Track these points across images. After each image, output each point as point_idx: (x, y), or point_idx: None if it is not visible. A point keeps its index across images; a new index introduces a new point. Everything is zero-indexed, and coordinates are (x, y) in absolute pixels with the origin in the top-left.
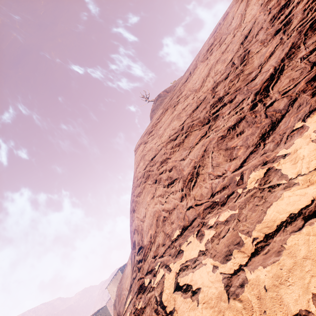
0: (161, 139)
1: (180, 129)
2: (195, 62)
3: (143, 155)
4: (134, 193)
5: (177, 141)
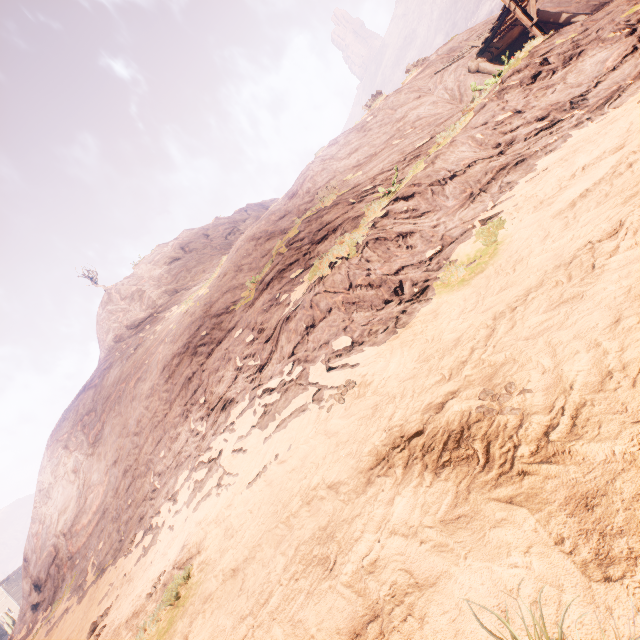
0: (49, 505)
1: (57, 517)
2: (94, 413)
3: (38, 503)
4: (25, 548)
5: (51, 531)
